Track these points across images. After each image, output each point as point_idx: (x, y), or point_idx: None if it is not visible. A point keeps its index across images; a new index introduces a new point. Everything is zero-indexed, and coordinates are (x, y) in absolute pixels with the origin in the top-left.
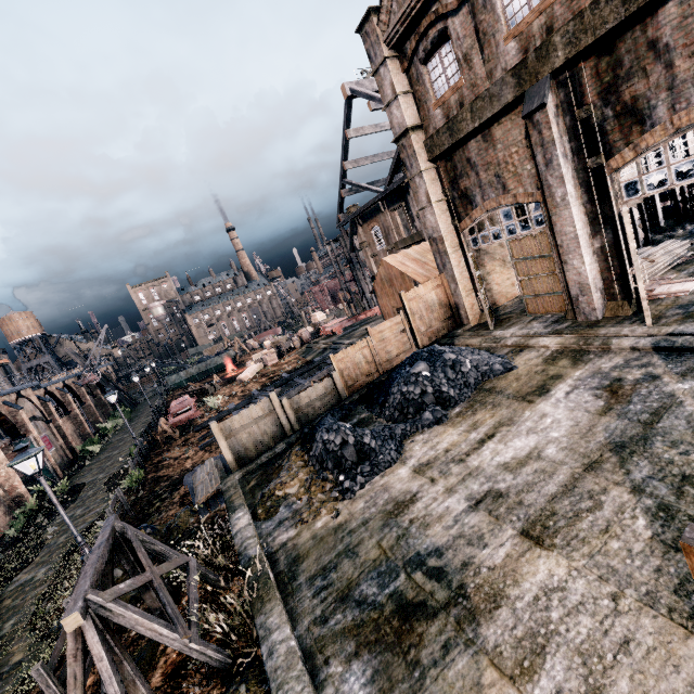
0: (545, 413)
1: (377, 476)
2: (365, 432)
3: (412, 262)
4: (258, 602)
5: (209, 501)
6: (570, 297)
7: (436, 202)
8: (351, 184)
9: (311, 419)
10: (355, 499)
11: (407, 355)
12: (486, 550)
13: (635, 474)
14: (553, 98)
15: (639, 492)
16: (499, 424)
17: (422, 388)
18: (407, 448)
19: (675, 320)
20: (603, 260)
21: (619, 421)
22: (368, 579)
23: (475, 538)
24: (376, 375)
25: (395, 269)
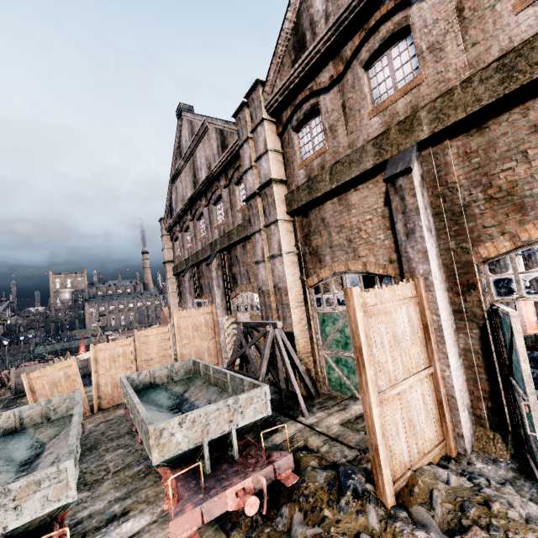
0: None
1: None
2: None
3: None
4: None
5: None
6: None
7: (171, 292)
8: None
9: None
10: None
11: None
12: None
13: None
14: (190, 274)
15: None
16: None
17: None
18: None
19: None
20: None
21: None
22: None
23: None
24: None
25: (165, 314)
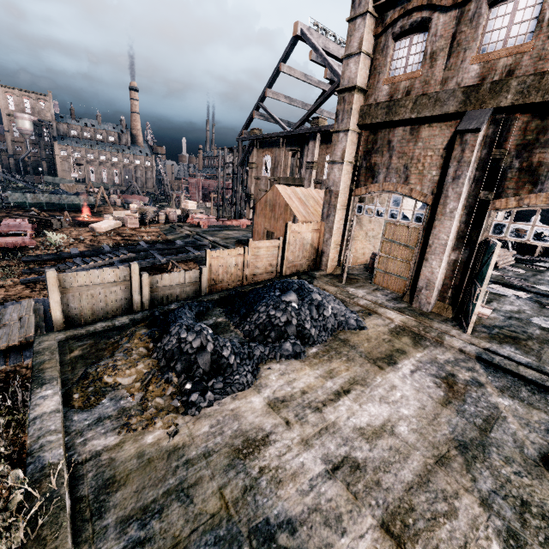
0: (395, 385)
1: (228, 397)
2: (227, 344)
3: (297, 200)
4: (36, 548)
5: (11, 351)
6: (412, 285)
7: (347, 161)
8: (265, 111)
9: (165, 302)
10: (199, 417)
11: (270, 276)
12: (345, 539)
13: (481, 484)
14: (485, 129)
15: (488, 507)
16: (354, 381)
17: (288, 318)
18: (263, 374)
19: (484, 337)
20: (451, 270)
21: (459, 418)
22: (201, 544)
23: (333, 517)
24: (239, 283)
25: (282, 198)
